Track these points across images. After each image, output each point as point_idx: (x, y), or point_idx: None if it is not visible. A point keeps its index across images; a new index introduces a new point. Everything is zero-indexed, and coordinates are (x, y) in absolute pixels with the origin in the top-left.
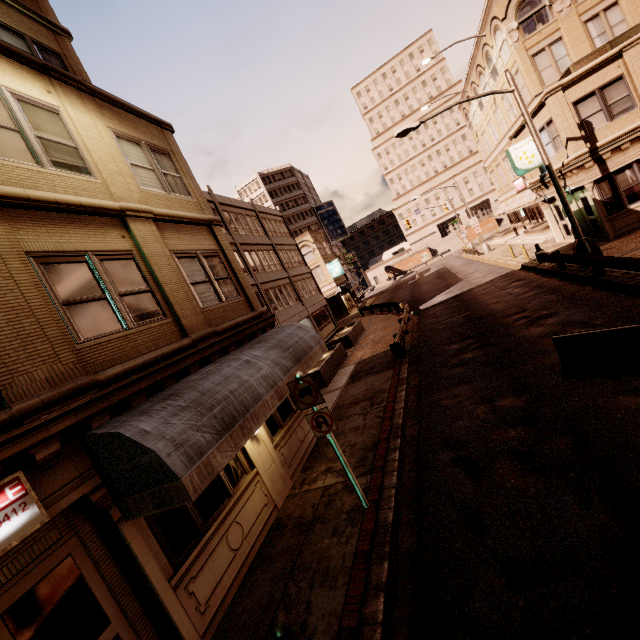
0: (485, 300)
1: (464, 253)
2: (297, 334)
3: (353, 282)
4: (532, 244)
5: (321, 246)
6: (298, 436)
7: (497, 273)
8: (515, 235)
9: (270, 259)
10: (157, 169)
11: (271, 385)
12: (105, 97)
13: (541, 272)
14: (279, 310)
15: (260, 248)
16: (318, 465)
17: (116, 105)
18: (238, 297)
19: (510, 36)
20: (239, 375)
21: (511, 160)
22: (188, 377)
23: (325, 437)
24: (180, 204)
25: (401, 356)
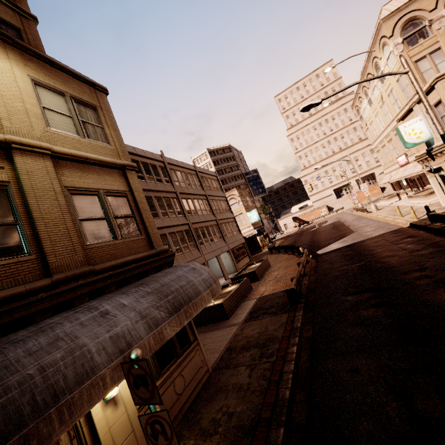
0: (378, 252)
1: (355, 211)
2: (187, 277)
3: (267, 227)
4: (416, 206)
5: (244, 199)
6: (176, 388)
7: (386, 228)
8: (398, 199)
9: (203, 206)
10: (76, 117)
11: (121, 349)
12: (35, 53)
13: (432, 231)
14: (204, 244)
15: (196, 197)
16: (187, 435)
17: (47, 62)
18: (138, 235)
19: (396, 48)
20: (77, 336)
21: (400, 135)
22: (17, 332)
23: (208, 389)
24: (93, 148)
25: (296, 302)
